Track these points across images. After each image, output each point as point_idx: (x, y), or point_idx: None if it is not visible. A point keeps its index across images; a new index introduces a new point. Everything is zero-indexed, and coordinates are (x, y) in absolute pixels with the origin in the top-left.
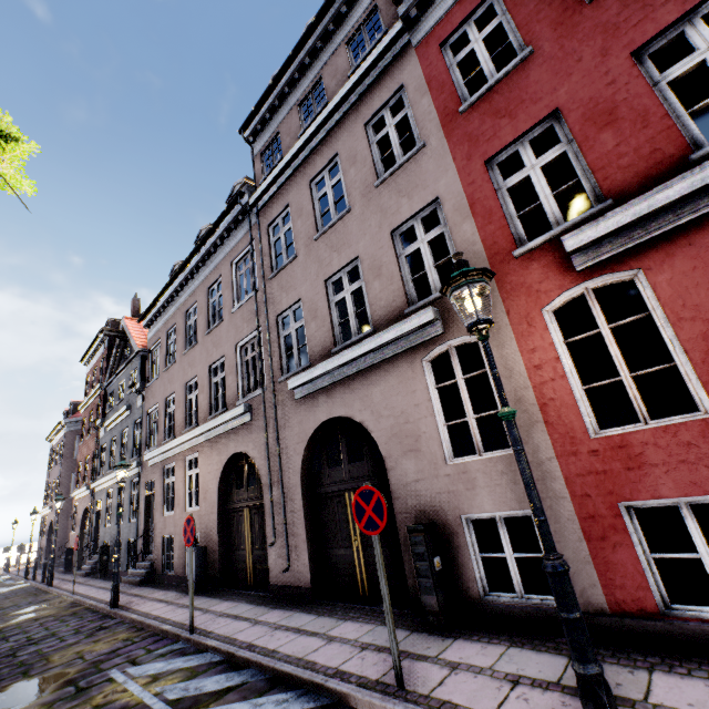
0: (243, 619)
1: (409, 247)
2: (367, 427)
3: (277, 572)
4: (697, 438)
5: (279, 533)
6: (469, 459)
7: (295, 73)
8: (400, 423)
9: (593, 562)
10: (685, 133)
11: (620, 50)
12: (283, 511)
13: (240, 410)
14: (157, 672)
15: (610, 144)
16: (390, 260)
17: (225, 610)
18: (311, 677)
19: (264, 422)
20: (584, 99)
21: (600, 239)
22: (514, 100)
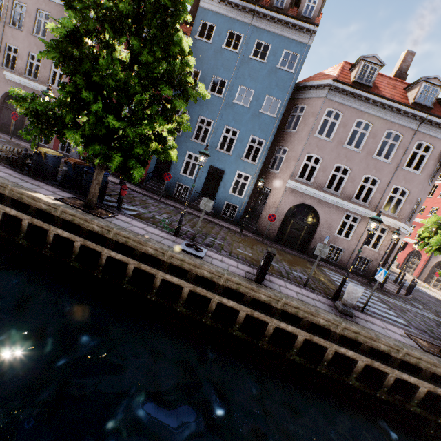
0: None
1: (55, 69)
2: None
3: None
4: None
5: None
6: None
7: None
8: None
9: (54, 143)
10: None
11: None
12: None
13: None
14: None
15: None
16: (49, 68)
17: None
18: None
19: None
20: None
21: None
22: None
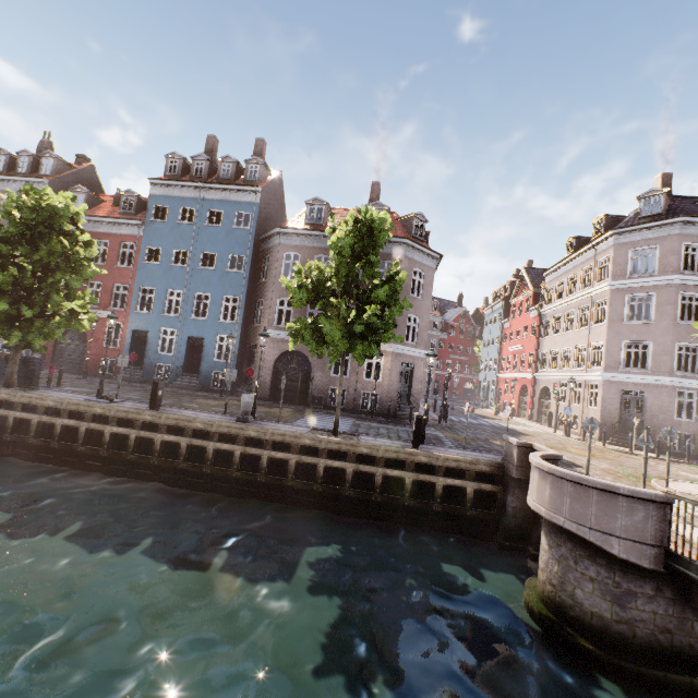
0: None
1: None
2: None
3: None
4: None
5: None
6: None
7: (6, 180)
8: None
9: None
10: None
11: None
12: None
13: None
14: None
15: None
16: None
17: None
18: None
19: None
20: None
21: None
22: None
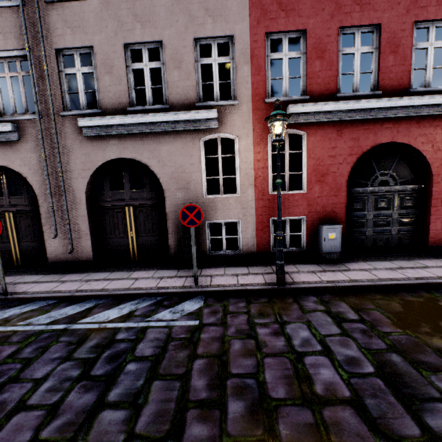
0: (46, 282)
1: (205, 59)
2: (153, 169)
3: (57, 254)
4: (299, 199)
5: (60, 230)
6: (216, 196)
7: None
8: (179, 172)
9: (256, 237)
10: (338, 82)
11: (337, 21)
12: (67, 216)
13: (5, 128)
14: (2, 318)
15: (317, 69)
16: (190, 61)
17: (15, 281)
18: (148, 292)
19: (42, 146)
20: (317, 35)
21: (301, 113)
22: (291, 4)
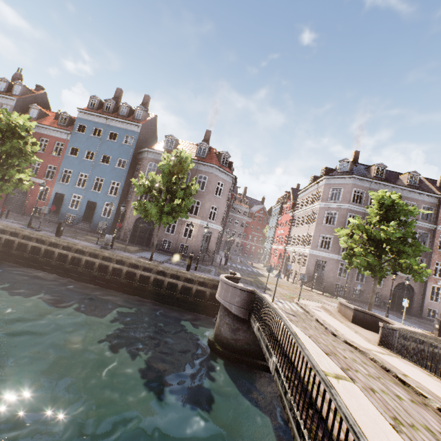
0: None
1: None
2: None
3: None
4: None
5: None
6: None
7: None
8: None
9: None
10: None
11: None
12: None
13: None
14: None
15: None
16: None
17: None
18: None
19: None
20: None
21: None
22: None
